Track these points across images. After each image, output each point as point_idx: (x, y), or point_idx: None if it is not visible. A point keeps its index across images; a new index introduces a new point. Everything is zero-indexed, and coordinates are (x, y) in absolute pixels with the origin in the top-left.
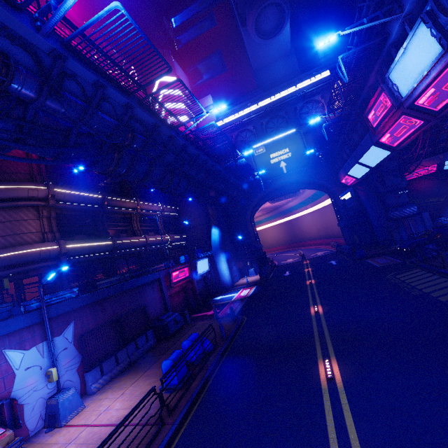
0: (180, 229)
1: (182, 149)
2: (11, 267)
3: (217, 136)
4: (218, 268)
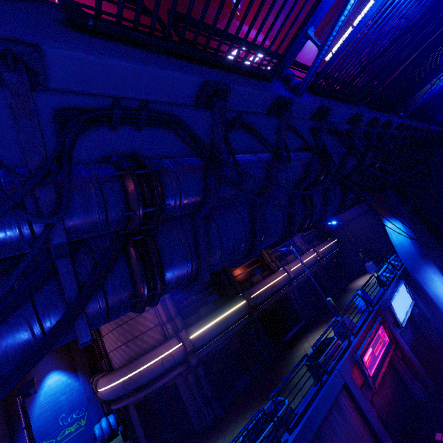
0: (324, 232)
1: (312, 126)
2: (140, 387)
3: (415, 24)
4: (429, 294)
